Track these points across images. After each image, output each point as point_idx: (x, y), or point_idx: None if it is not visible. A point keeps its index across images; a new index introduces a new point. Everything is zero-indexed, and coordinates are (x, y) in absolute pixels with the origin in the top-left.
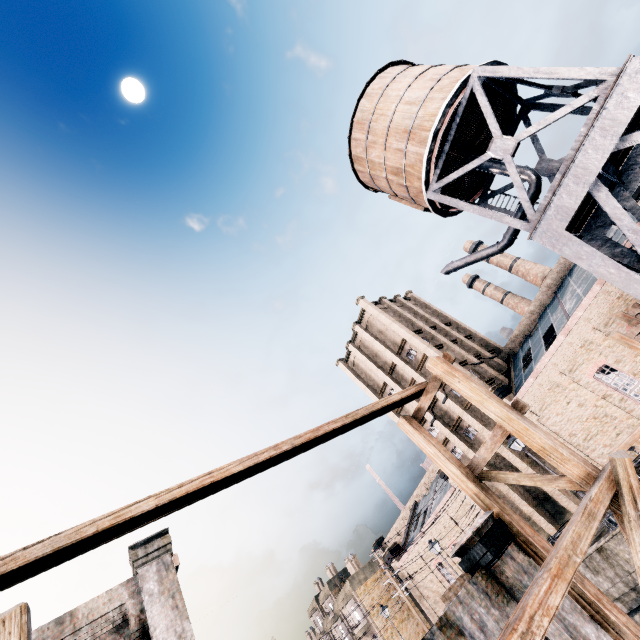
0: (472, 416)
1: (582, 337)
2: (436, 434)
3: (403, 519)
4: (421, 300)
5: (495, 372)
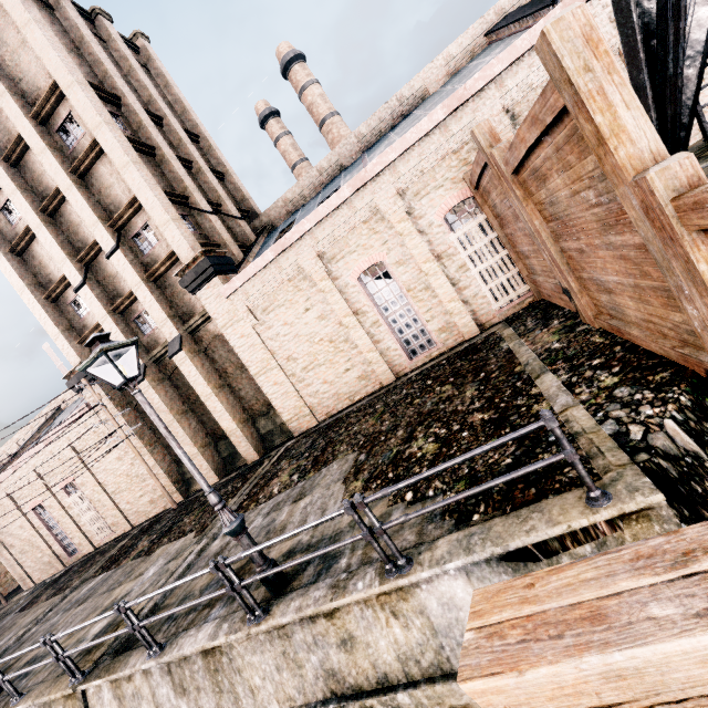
0: (155, 295)
1: (375, 204)
2: (86, 313)
3: (33, 429)
4: (160, 66)
5: (229, 237)
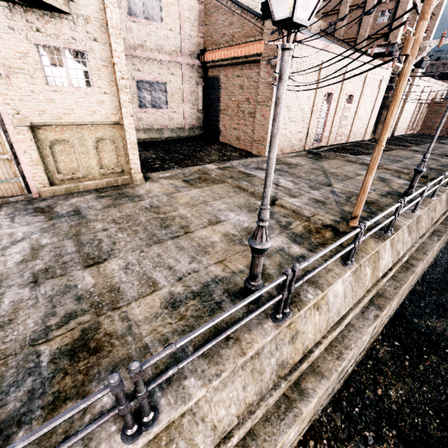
0: None
1: (431, 90)
2: None
3: None
4: None
5: None
